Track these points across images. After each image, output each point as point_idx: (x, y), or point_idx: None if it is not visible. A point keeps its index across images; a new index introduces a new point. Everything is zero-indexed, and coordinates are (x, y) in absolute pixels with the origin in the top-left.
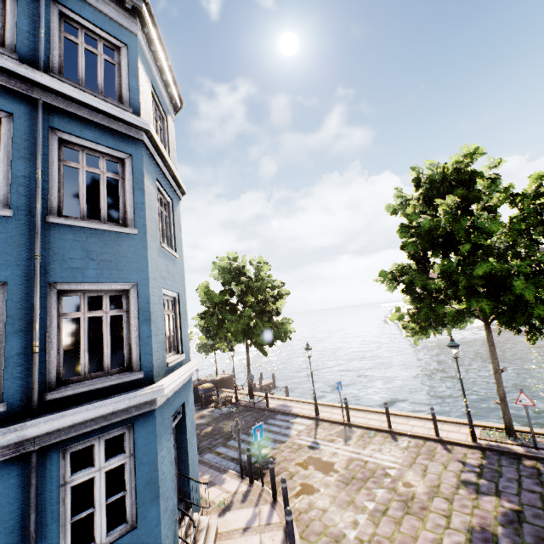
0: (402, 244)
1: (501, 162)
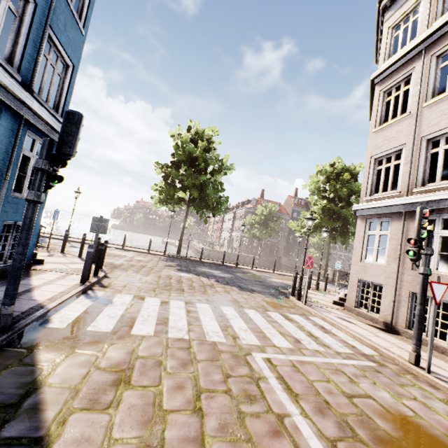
0: (175, 152)
1: (220, 143)
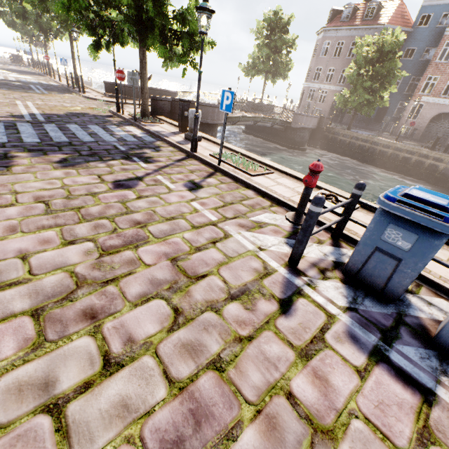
0: None
1: None
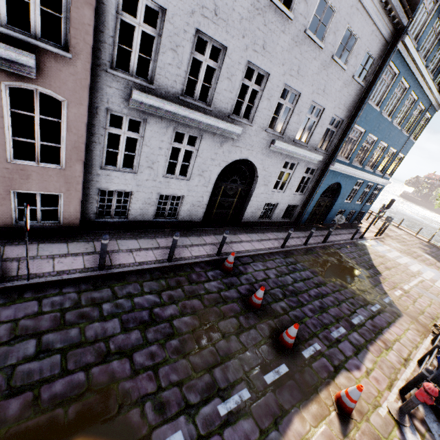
0: None
1: None
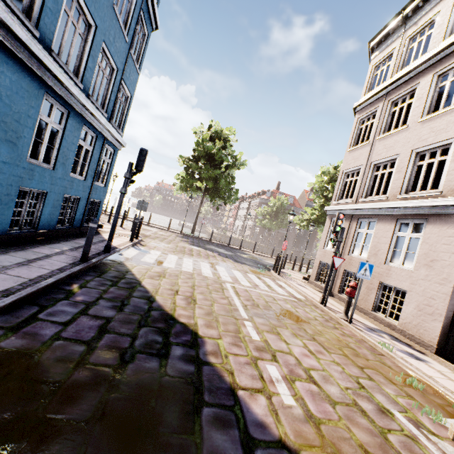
0: (196, 148)
1: (236, 141)
